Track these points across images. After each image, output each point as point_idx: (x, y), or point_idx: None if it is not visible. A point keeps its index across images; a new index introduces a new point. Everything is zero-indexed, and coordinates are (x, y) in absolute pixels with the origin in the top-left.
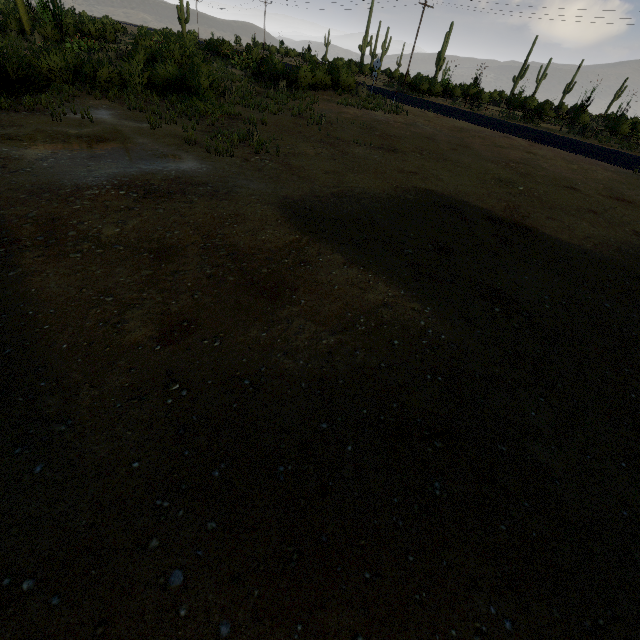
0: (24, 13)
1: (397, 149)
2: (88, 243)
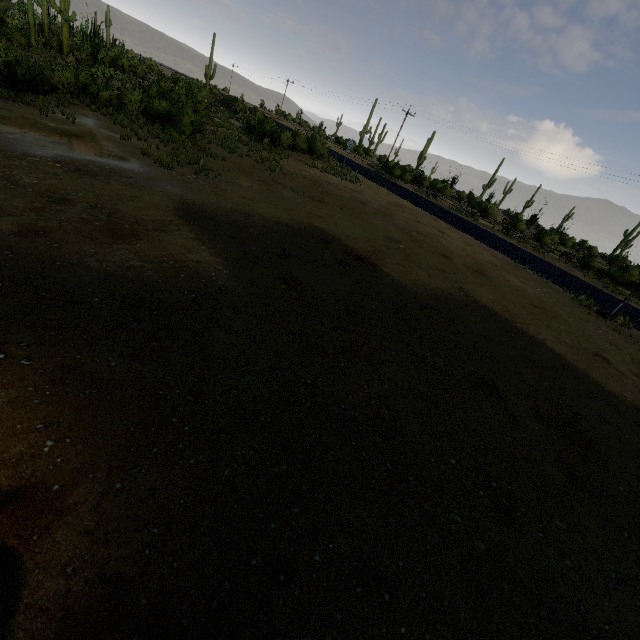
0: (66, 38)
1: (324, 201)
2: (7, 182)
